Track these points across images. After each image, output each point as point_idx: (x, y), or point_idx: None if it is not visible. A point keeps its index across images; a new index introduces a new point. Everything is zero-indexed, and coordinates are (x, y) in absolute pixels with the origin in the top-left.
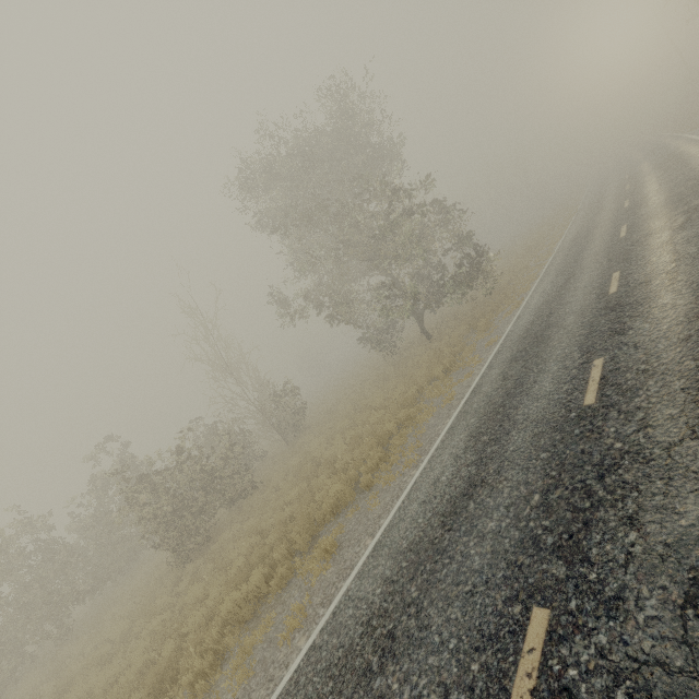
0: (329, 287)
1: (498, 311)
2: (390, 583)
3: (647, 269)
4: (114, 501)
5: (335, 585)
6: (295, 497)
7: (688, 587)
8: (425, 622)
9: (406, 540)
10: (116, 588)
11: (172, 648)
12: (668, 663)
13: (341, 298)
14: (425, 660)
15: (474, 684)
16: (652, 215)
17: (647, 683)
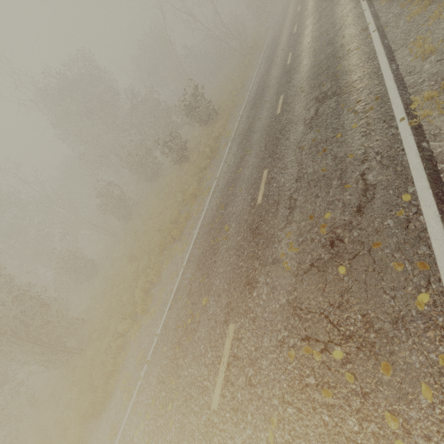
0: None
1: None
2: None
3: None
4: None
5: None
6: None
7: None
8: None
9: None
10: None
11: None
12: None
13: None
14: None
15: None
16: None
17: None
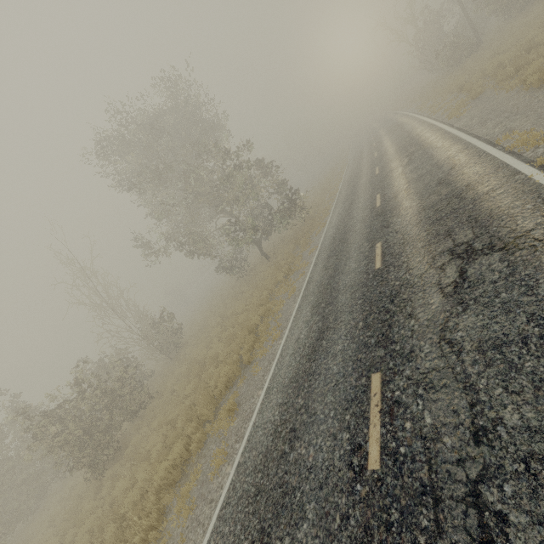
0: (187, 230)
1: (312, 232)
2: (283, 405)
3: (394, 190)
4: (11, 450)
5: (243, 427)
6: (191, 390)
7: (440, 333)
8: (312, 412)
9: (287, 378)
10: (28, 526)
11: (113, 530)
12: (438, 367)
13: (198, 237)
14: (318, 429)
15: (349, 425)
16: (391, 159)
17: (430, 380)
